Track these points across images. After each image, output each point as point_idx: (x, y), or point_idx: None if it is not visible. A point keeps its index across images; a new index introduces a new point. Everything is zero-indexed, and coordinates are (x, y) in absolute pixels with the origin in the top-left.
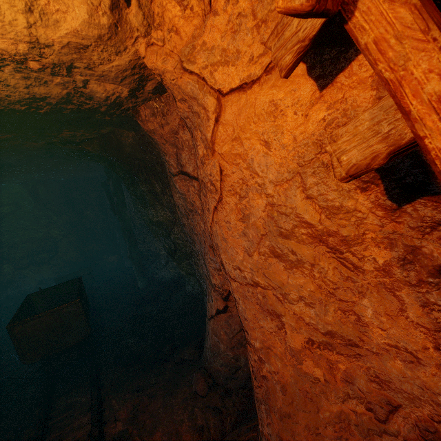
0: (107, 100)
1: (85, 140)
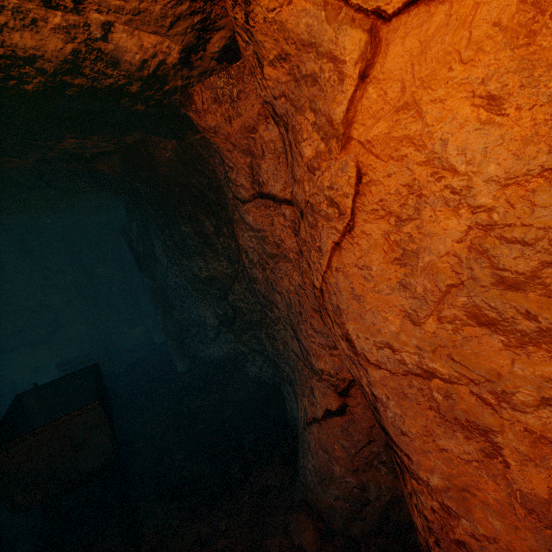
0: (142, 69)
1: (100, 154)
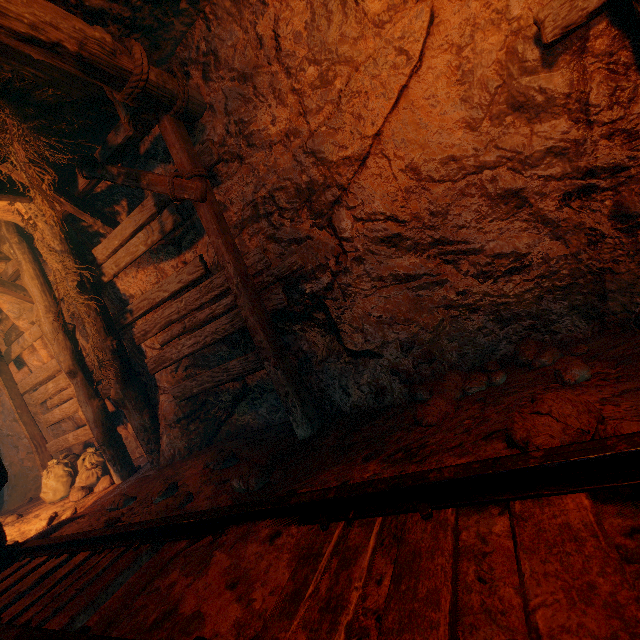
0: None
1: None
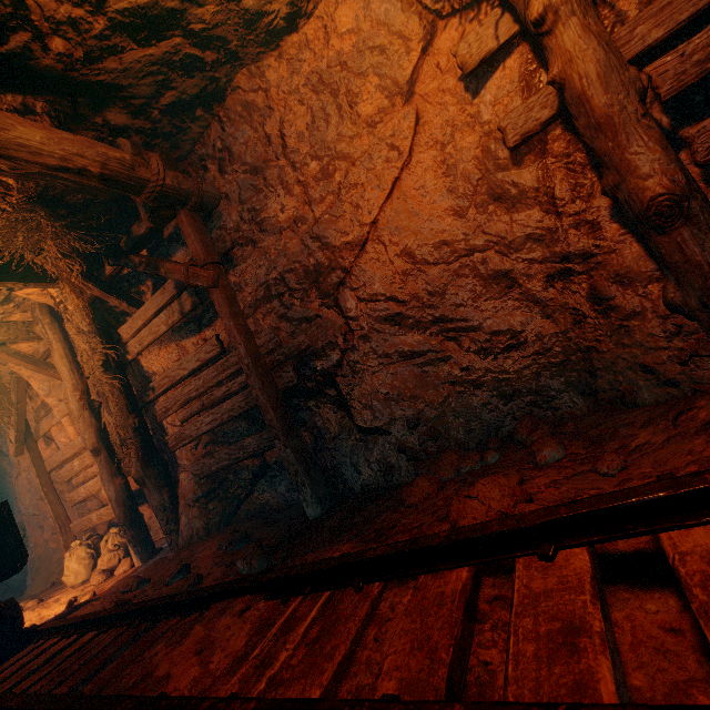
0: None
1: None
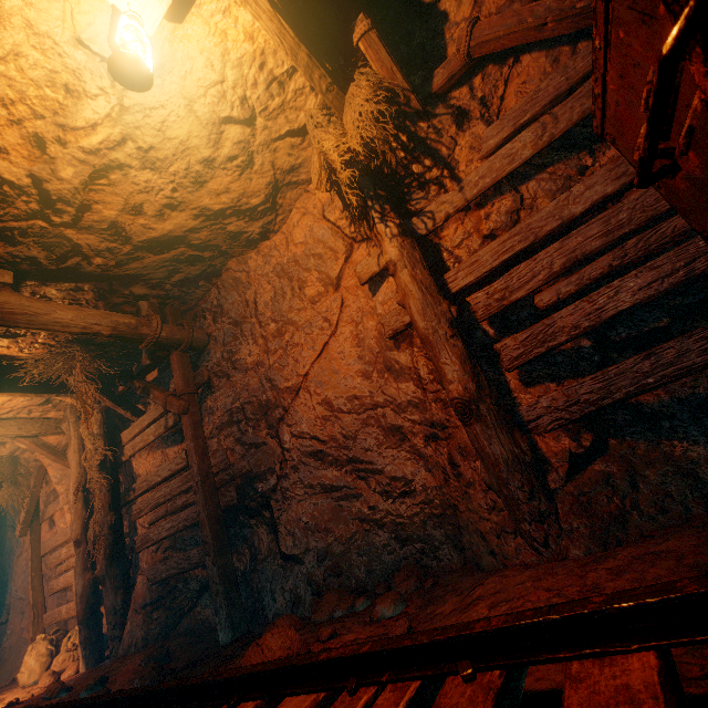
0: None
1: None
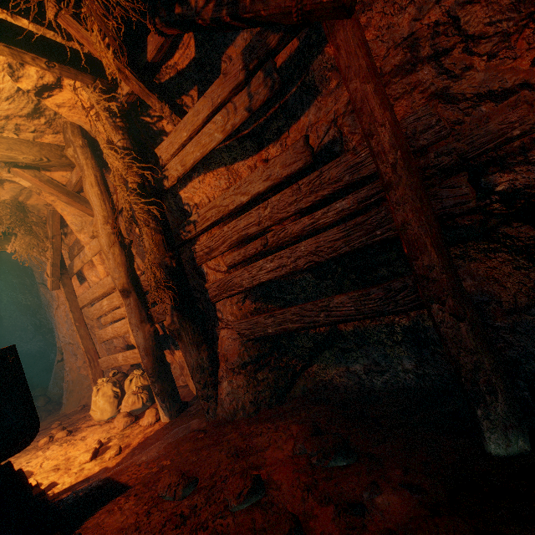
0: None
1: None
